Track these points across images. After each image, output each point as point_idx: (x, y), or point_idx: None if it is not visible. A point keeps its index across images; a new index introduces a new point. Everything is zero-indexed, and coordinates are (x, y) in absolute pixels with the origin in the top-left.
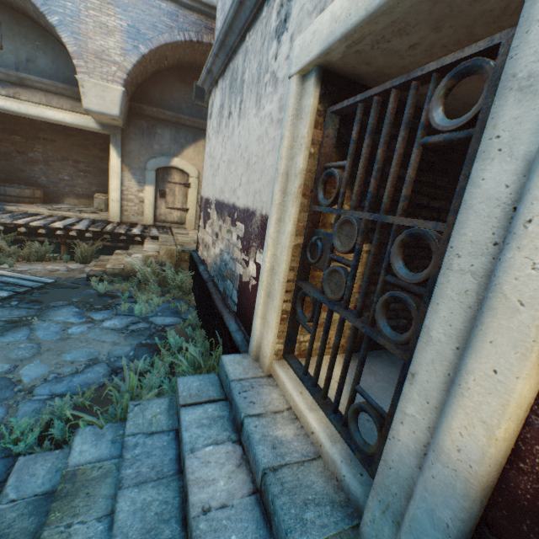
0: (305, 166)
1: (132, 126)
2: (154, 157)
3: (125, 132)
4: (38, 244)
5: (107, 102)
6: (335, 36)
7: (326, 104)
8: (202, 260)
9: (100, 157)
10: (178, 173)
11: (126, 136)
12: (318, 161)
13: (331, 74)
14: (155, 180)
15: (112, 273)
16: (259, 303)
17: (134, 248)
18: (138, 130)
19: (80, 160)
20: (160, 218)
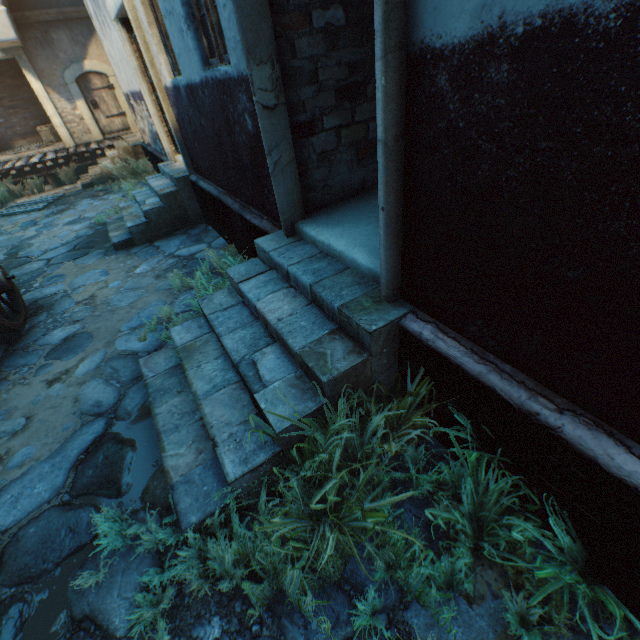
0: (138, 64)
1: (29, 41)
2: (67, 69)
3: (27, 51)
4: (32, 181)
5: (0, 28)
6: (115, 14)
7: (131, 33)
8: (149, 145)
9: (16, 86)
10: (96, 77)
11: (30, 54)
12: (141, 60)
13: (126, 20)
14: (81, 93)
15: (97, 179)
16: (159, 134)
17: (101, 160)
18: (36, 44)
19: (1, 97)
20: (106, 131)
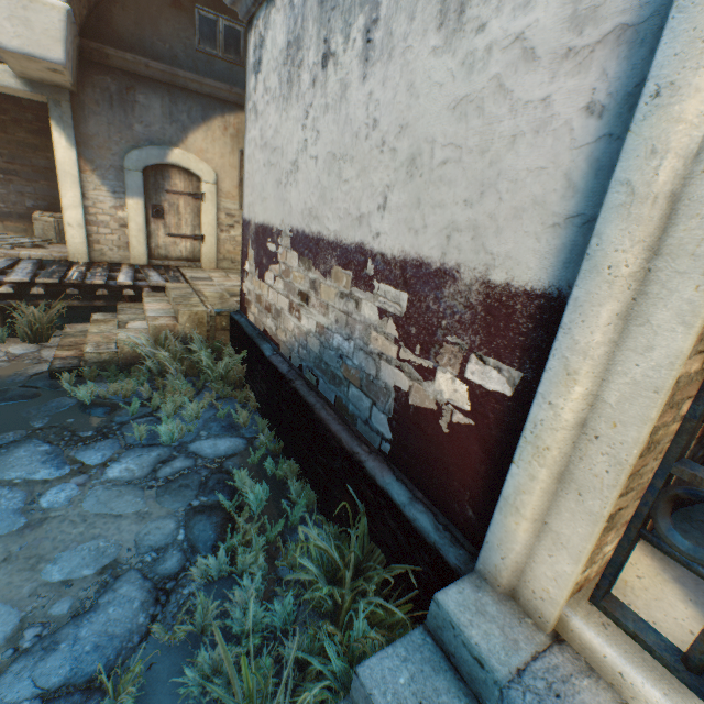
0: None
1: (89, 88)
2: (137, 147)
3: (78, 98)
4: None
5: (36, 32)
6: None
7: None
8: (261, 332)
9: (32, 145)
10: (181, 175)
11: (80, 105)
12: None
13: None
14: (143, 188)
15: (97, 361)
16: (527, 490)
17: (126, 311)
18: (101, 96)
19: None
20: (158, 253)
